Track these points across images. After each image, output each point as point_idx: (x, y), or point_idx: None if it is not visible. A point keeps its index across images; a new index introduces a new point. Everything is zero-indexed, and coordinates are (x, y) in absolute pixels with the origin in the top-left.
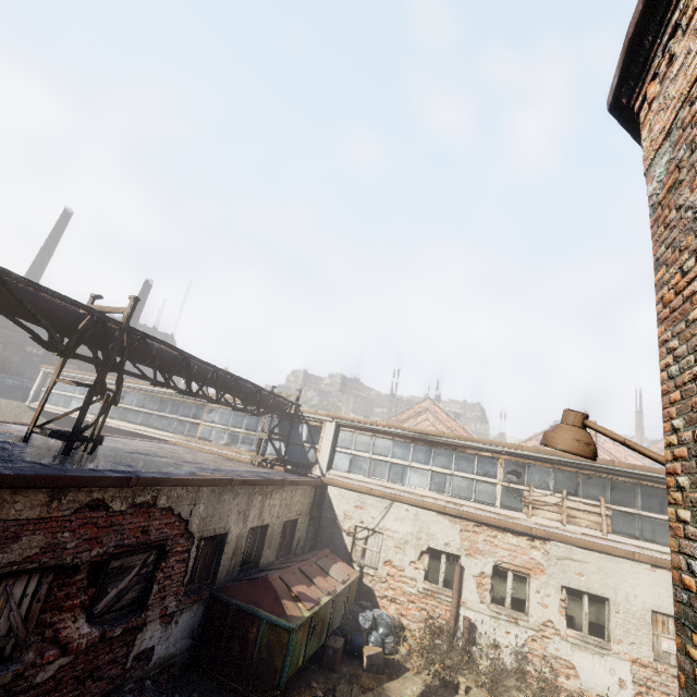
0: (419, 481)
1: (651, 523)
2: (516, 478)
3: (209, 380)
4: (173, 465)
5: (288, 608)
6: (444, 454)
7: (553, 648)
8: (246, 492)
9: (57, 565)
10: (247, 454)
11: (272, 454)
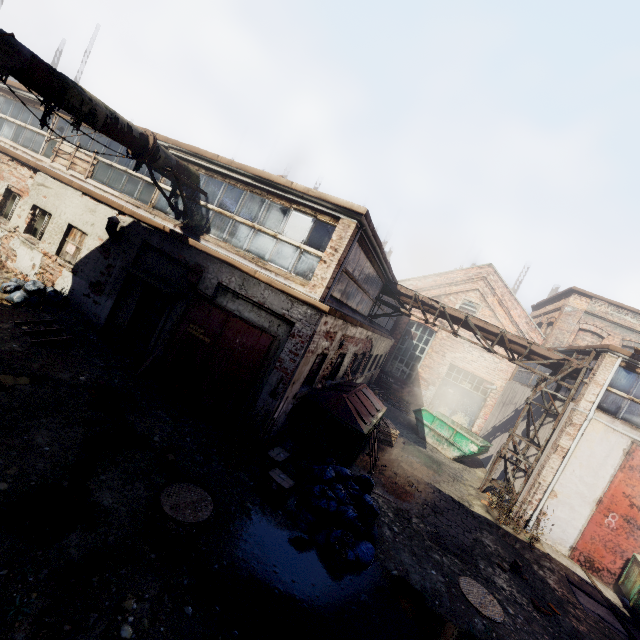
0: (7, 132)
1: (116, 173)
2: (59, 133)
3: None
4: None
5: None
6: (28, 111)
7: (13, 243)
8: None
9: None
10: None
11: None
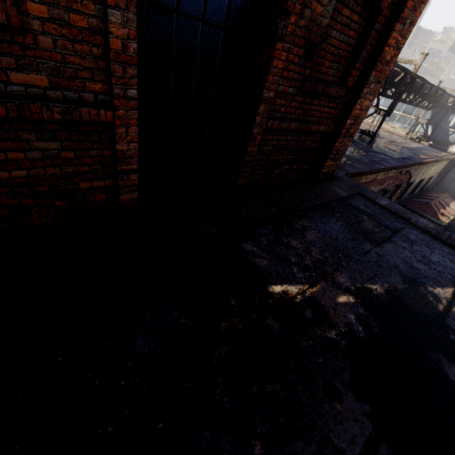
0: None
1: None
2: None
3: (420, 92)
4: (396, 147)
5: (440, 217)
6: None
7: None
8: (429, 165)
9: (385, 189)
10: (400, 130)
11: (419, 132)
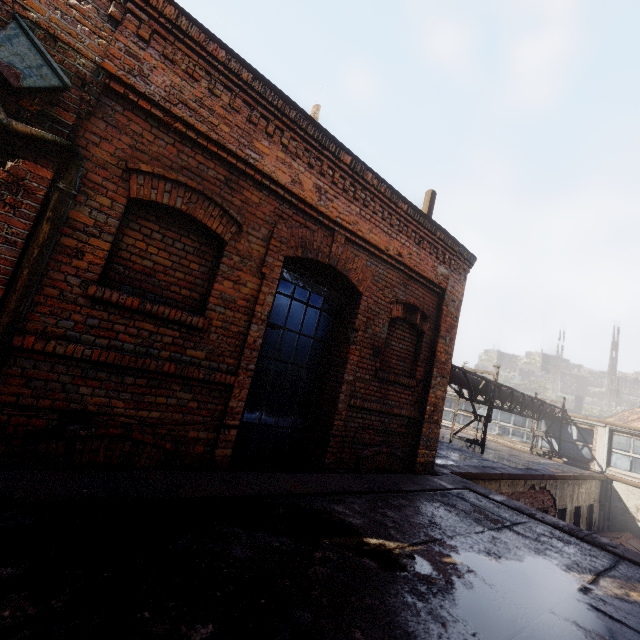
0: None
1: None
2: None
3: (516, 401)
4: (518, 459)
5: None
6: None
7: None
8: (571, 483)
9: None
10: (520, 444)
11: (544, 447)
